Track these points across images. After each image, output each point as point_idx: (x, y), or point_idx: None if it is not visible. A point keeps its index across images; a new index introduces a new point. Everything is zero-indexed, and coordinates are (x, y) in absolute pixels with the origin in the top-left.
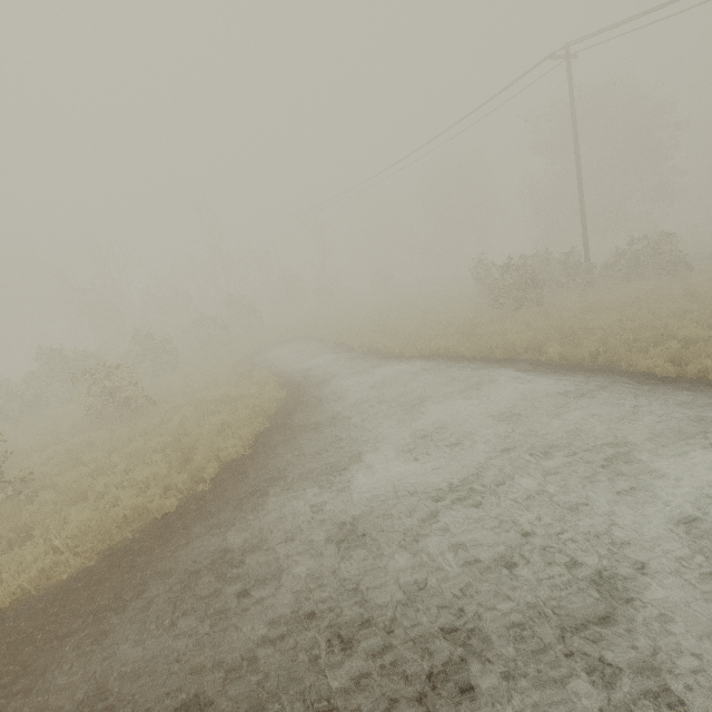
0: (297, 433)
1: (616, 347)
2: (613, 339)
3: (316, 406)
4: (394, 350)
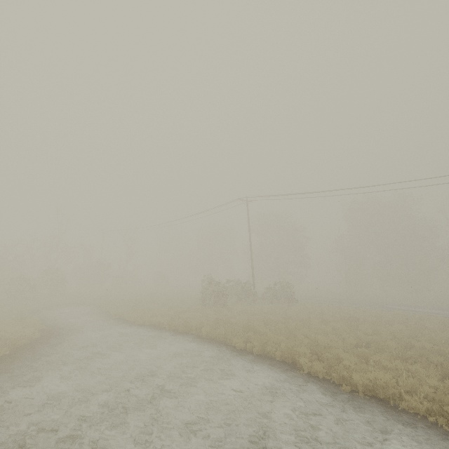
0: (24, 359)
1: (229, 331)
2: (231, 328)
3: (53, 345)
4: (132, 319)
